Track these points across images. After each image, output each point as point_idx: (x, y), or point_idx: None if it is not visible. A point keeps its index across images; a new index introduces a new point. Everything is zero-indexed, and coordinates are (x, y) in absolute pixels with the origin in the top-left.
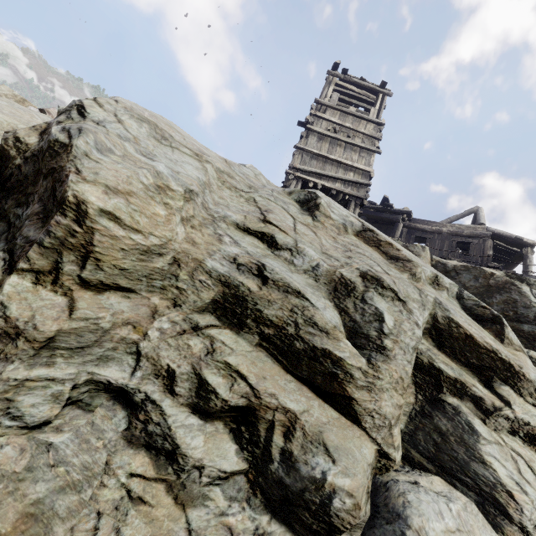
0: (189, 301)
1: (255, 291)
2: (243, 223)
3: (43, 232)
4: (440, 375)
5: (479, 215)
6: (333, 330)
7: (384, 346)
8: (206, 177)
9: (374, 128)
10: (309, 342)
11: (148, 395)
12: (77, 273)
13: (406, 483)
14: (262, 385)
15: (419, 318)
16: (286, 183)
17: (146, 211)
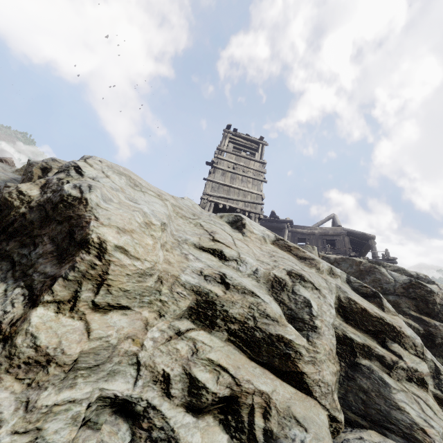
0: (170, 311)
1: (221, 296)
2: (198, 243)
3: (69, 268)
4: (352, 343)
5: (336, 220)
6: (280, 318)
7: (316, 325)
8: (168, 211)
9: (260, 166)
10: (266, 331)
11: (149, 402)
12: (91, 299)
13: (355, 440)
14: (239, 374)
15: (330, 301)
16: (202, 206)
17: (142, 243)
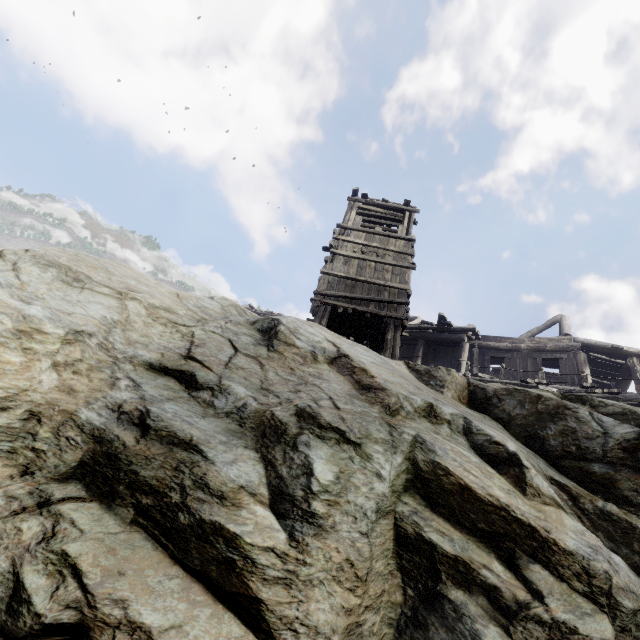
0: (49, 467)
1: (130, 446)
2: (159, 362)
3: None
4: (433, 552)
5: (562, 324)
6: (236, 492)
7: (313, 511)
8: (122, 315)
9: (405, 244)
10: (196, 513)
11: None
12: None
13: None
14: (109, 586)
15: (383, 466)
16: (313, 311)
17: None
